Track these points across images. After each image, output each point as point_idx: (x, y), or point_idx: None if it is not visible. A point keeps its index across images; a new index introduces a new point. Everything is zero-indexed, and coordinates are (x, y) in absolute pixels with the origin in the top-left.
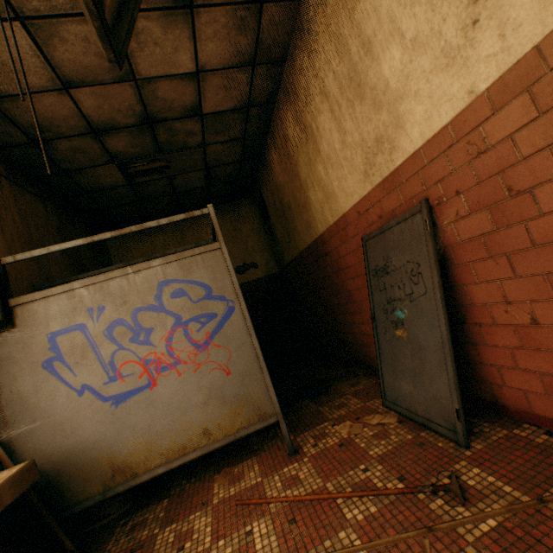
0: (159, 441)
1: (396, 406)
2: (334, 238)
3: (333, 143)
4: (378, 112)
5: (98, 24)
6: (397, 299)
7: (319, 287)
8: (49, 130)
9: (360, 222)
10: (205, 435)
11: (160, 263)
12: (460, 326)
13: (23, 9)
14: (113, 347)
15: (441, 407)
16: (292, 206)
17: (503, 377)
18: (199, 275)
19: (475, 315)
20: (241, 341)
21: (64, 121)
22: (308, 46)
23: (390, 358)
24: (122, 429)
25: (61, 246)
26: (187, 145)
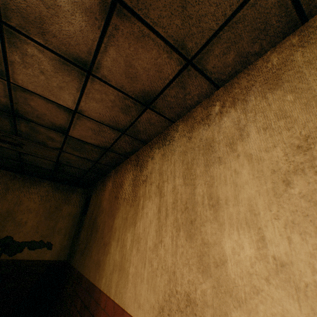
0: None
1: None
2: (106, 315)
3: (148, 235)
4: (202, 273)
5: None
6: None
7: None
8: None
9: None
10: None
11: None
12: None
13: None
14: None
15: None
16: (99, 231)
17: None
18: None
19: None
20: None
21: None
22: (165, 150)
23: None
24: None
25: None
26: (46, 143)
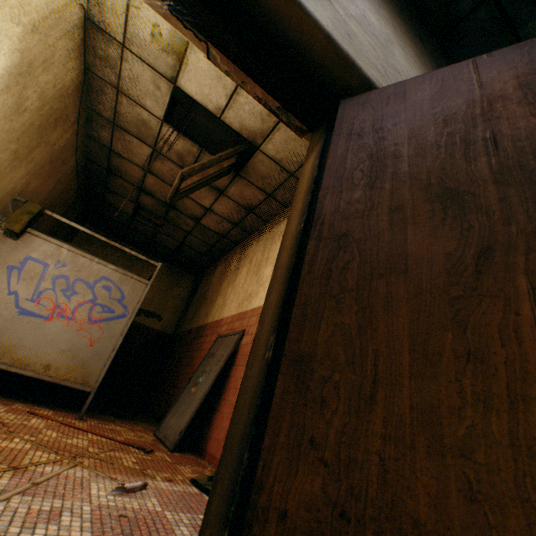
0: (19, 350)
1: (160, 433)
2: (211, 328)
3: (240, 283)
4: (256, 284)
5: (172, 195)
6: (206, 371)
7: (184, 356)
8: (121, 173)
9: (224, 327)
10: (46, 367)
11: (113, 268)
12: (219, 399)
13: (158, 149)
14: (50, 286)
15: (178, 430)
16: (209, 298)
17: (215, 431)
18: (126, 287)
19: (226, 394)
20: (114, 335)
21: (132, 176)
22: (259, 239)
23: (179, 403)
24: (9, 328)
25: (78, 226)
26: (181, 226)
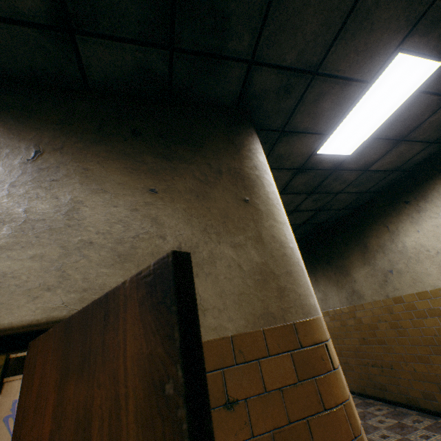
0: None
1: None
2: None
3: None
4: None
5: None
6: None
7: None
8: None
9: None
10: None
11: None
12: None
13: None
14: None
15: None
16: None
17: None
18: None
19: None
20: None
21: None
22: None
23: None
24: None
25: None
26: None
